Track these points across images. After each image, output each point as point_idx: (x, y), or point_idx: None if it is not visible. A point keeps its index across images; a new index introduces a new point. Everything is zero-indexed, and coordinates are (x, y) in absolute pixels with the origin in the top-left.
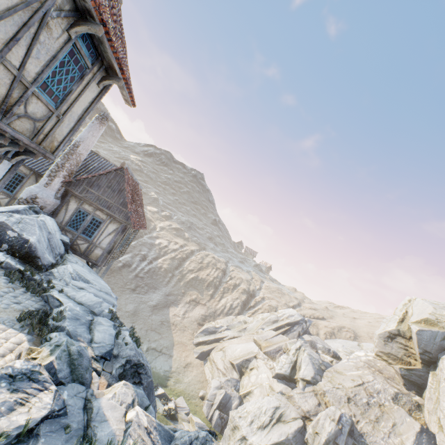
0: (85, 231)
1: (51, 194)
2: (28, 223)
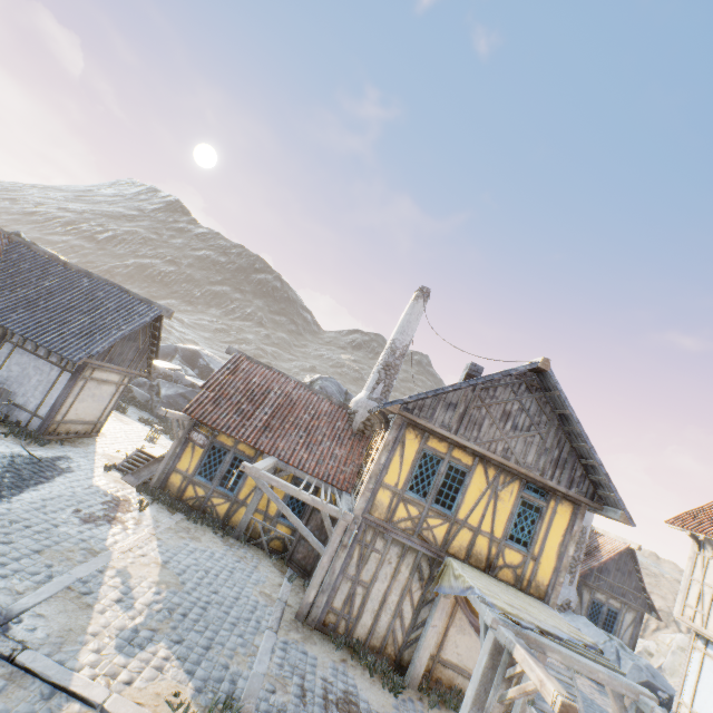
0: (603, 625)
1: (575, 592)
2: (655, 673)
